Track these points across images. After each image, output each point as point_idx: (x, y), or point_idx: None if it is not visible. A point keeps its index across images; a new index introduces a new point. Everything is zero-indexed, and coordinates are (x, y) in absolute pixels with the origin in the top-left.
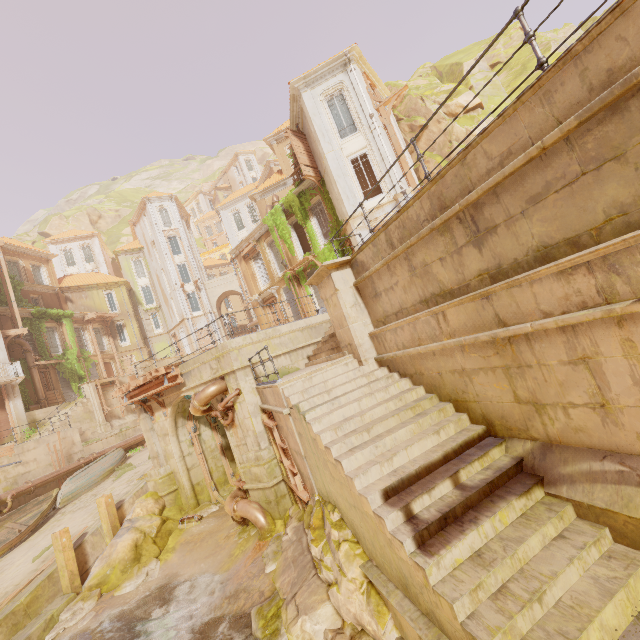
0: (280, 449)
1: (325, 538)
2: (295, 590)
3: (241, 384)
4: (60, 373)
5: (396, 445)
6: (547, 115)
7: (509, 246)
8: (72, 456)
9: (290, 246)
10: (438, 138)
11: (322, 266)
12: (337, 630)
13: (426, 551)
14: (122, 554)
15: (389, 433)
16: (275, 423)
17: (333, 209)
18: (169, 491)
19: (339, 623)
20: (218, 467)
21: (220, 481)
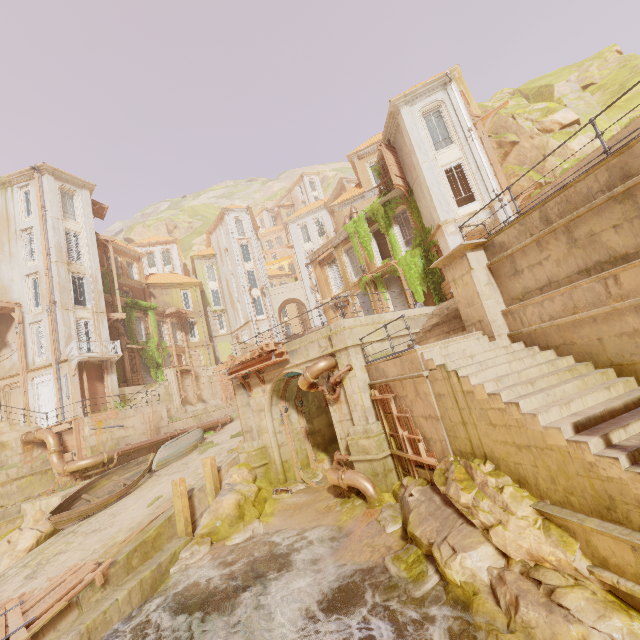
0: (396, 420)
1: (476, 487)
2: (443, 535)
3: (353, 360)
4: (143, 358)
5: (565, 397)
6: None
7: None
8: (160, 429)
9: (369, 252)
10: (530, 153)
11: (461, 245)
12: (502, 568)
13: None
14: (228, 510)
15: (555, 386)
16: (393, 395)
17: (419, 217)
18: (261, 464)
19: (502, 563)
20: (302, 450)
21: (303, 463)
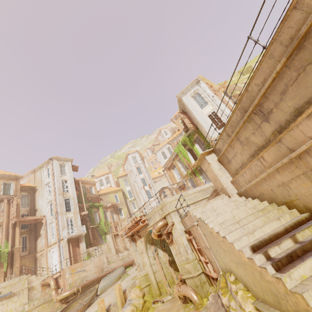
0: (197, 251)
1: (229, 292)
2: None
3: (173, 219)
4: (98, 231)
5: (255, 228)
6: (274, 61)
7: (281, 115)
8: (103, 269)
9: (188, 159)
10: None
11: (200, 154)
12: None
13: (281, 272)
14: None
15: (250, 222)
16: (192, 236)
17: (204, 138)
18: (146, 285)
19: None
20: (168, 273)
21: (170, 281)
